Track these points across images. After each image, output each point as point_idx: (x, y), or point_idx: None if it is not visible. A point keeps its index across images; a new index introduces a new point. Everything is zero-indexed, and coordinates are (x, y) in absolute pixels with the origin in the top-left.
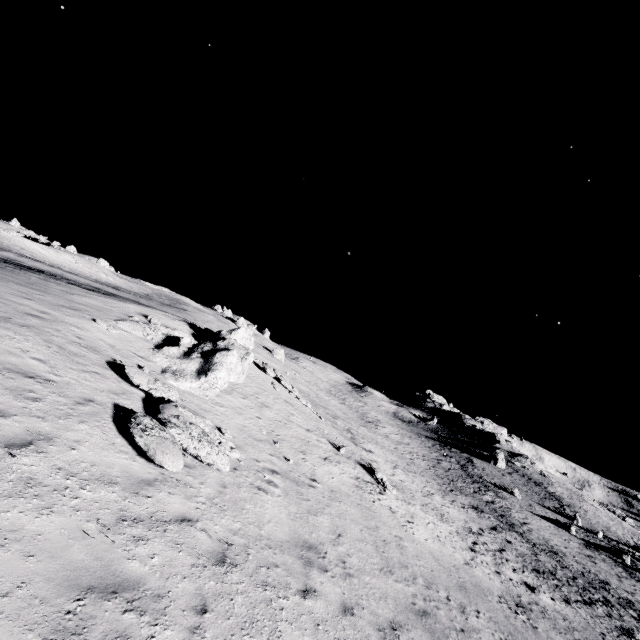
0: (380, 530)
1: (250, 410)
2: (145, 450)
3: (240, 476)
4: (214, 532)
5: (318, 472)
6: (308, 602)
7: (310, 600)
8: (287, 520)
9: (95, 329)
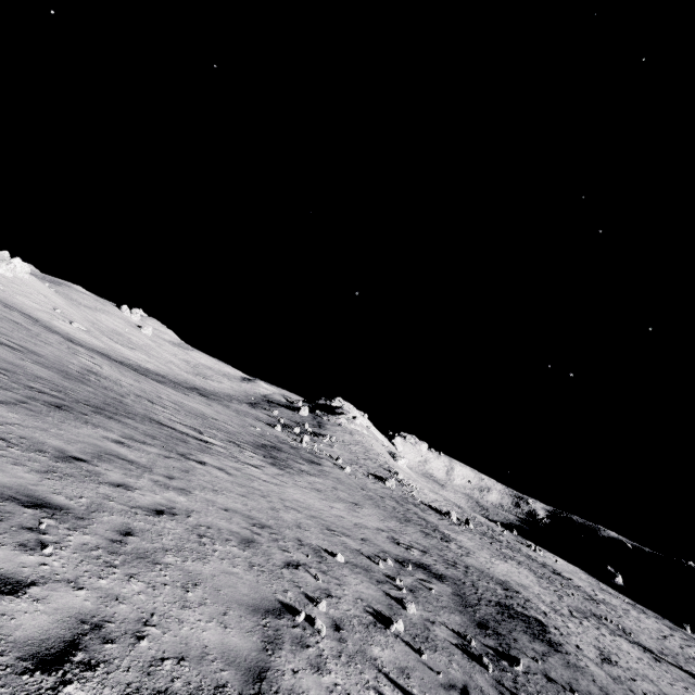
0: (25, 306)
1: (1, 279)
2: None
3: None
4: None
5: (18, 297)
6: None
7: None
8: None
9: None
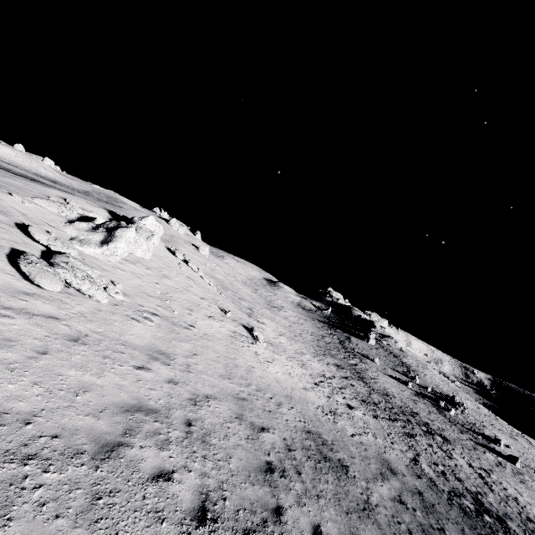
0: (237, 360)
1: (150, 277)
2: (28, 275)
3: (118, 309)
4: (76, 328)
5: (199, 323)
6: (139, 371)
7: (142, 371)
8: (150, 338)
9: (9, 200)
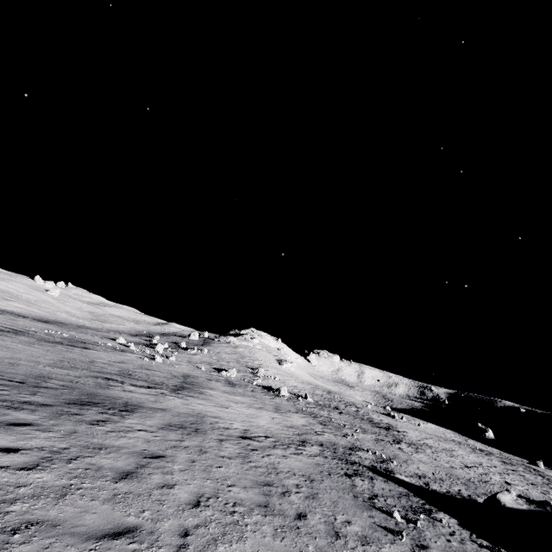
0: None
1: None
2: None
3: None
4: None
5: None
6: None
7: None
8: None
9: None
